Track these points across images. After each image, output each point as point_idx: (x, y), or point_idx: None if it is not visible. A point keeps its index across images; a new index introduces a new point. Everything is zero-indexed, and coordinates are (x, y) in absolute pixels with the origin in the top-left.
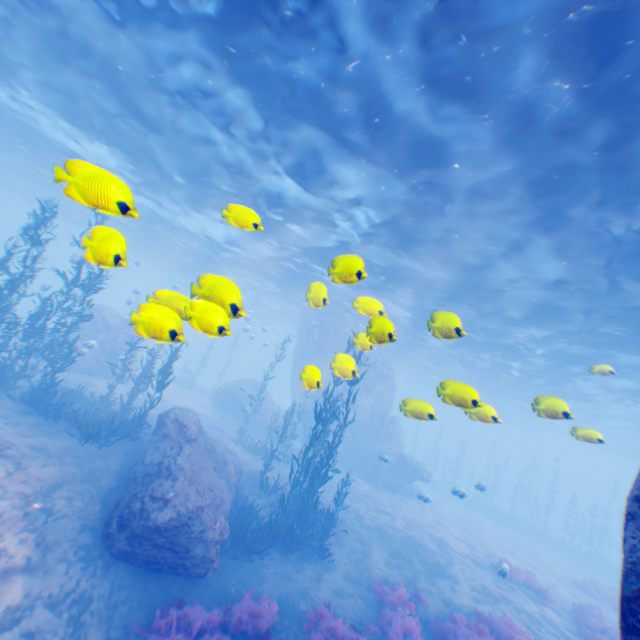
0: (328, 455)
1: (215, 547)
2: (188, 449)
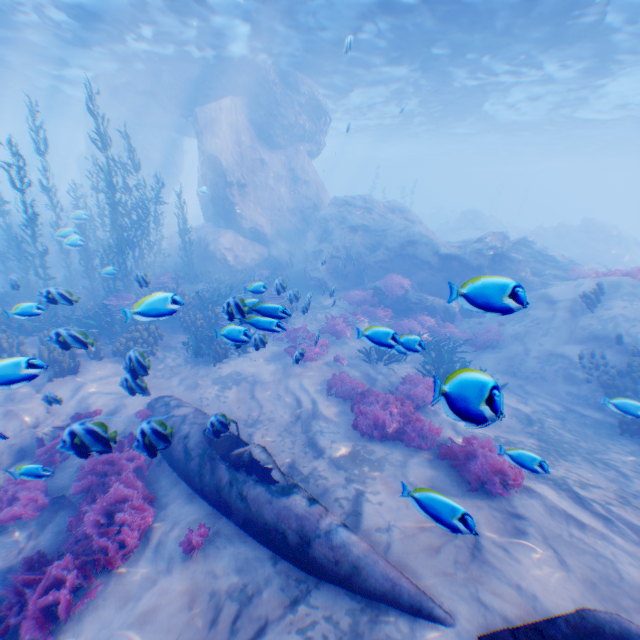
0: None
1: None
2: None
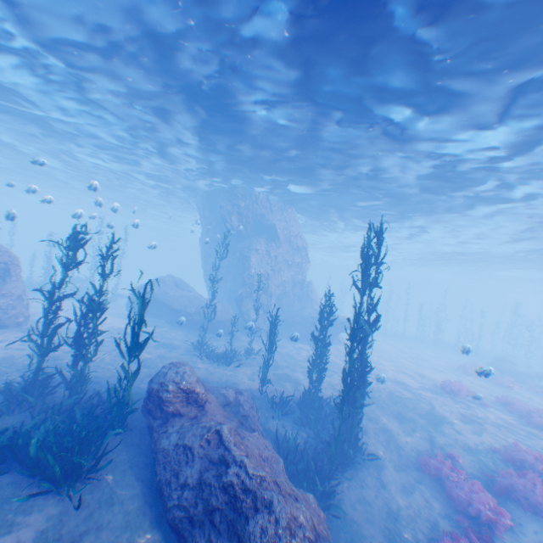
0: (362, 368)
1: None
2: (226, 430)
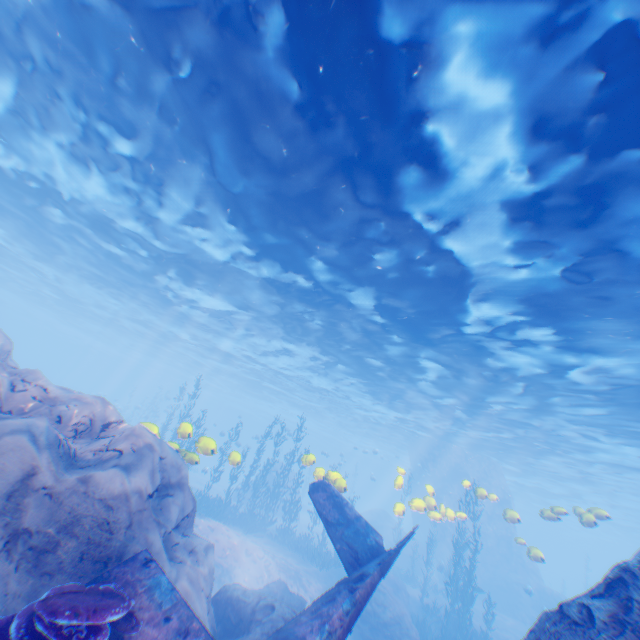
0: (470, 578)
1: None
2: None
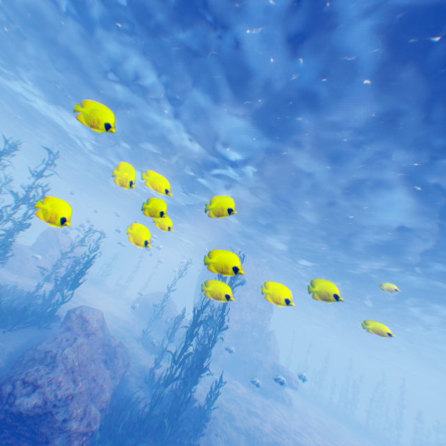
0: (203, 356)
1: (78, 439)
2: (81, 340)
